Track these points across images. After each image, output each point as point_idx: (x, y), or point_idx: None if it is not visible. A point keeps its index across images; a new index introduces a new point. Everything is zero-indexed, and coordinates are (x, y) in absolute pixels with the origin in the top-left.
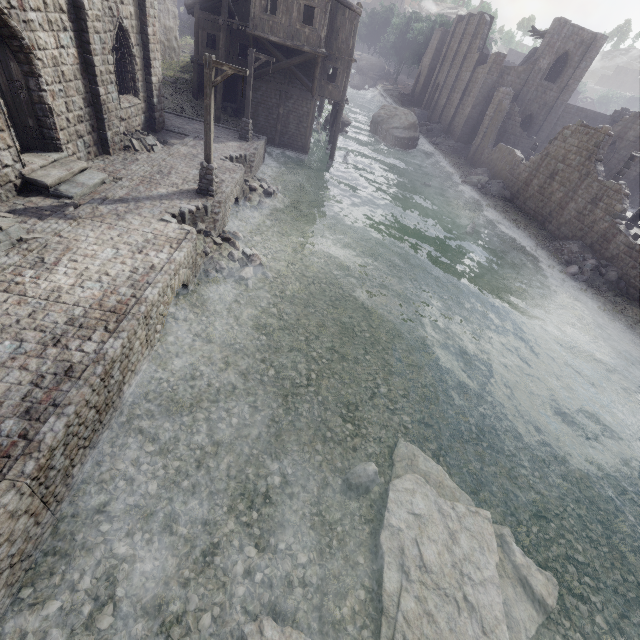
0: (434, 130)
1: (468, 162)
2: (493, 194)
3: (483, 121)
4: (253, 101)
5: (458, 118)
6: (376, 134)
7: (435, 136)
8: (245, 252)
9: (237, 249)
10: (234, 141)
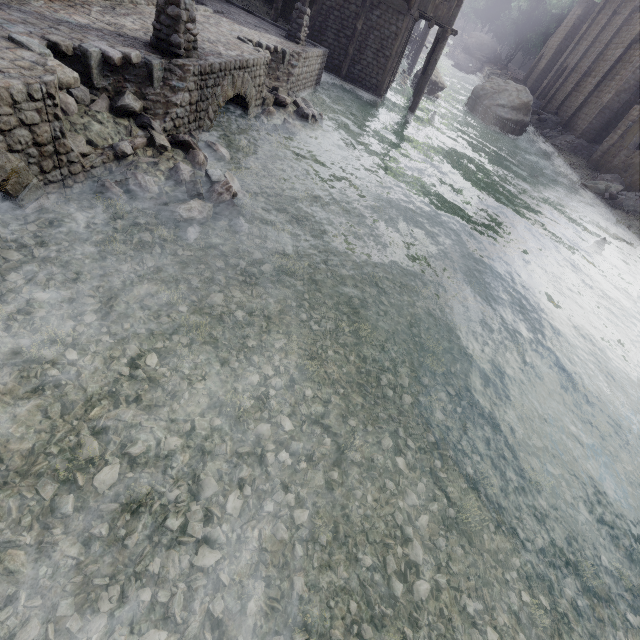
0: (548, 121)
1: (590, 165)
2: (626, 210)
3: (630, 111)
4: (324, 4)
5: (587, 108)
6: (473, 110)
7: (547, 128)
8: (209, 175)
9: (197, 167)
10: (277, 36)
